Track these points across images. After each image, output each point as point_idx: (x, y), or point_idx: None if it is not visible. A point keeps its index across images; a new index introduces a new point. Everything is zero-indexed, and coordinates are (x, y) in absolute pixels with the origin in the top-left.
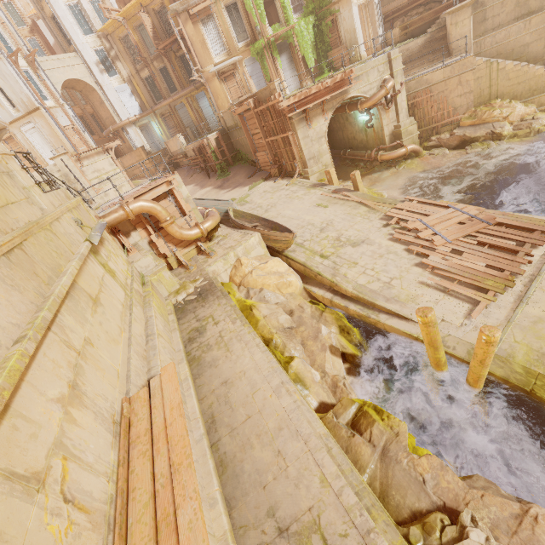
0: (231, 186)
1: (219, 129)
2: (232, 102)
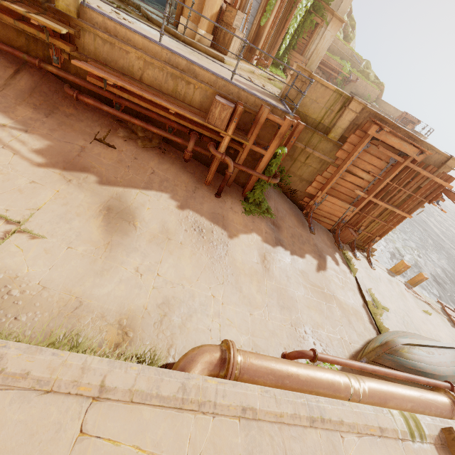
0: (306, 250)
1: (189, 43)
2: (222, 1)
